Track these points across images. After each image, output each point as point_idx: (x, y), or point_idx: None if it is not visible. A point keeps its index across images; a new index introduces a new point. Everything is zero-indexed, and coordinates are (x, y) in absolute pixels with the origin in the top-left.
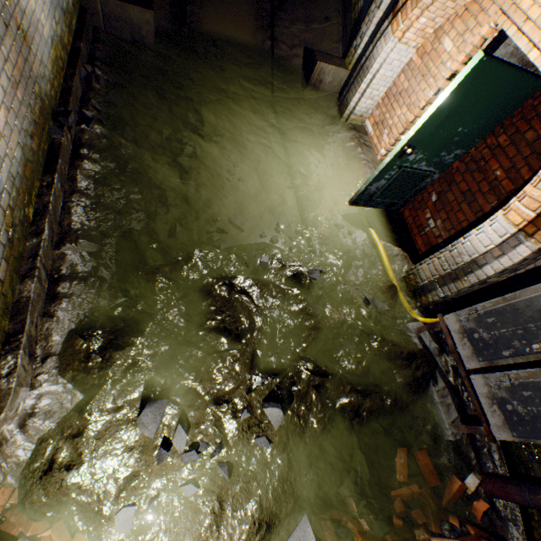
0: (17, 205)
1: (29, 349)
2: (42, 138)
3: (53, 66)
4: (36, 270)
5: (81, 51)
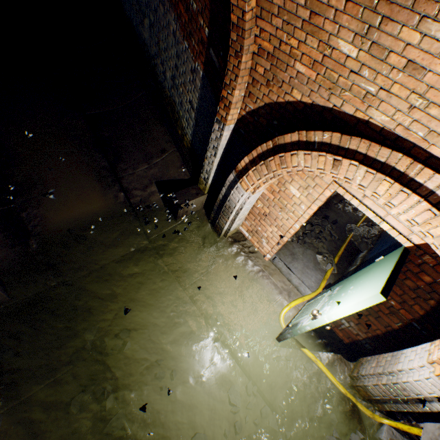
0: None
1: None
2: None
3: None
4: None
5: None
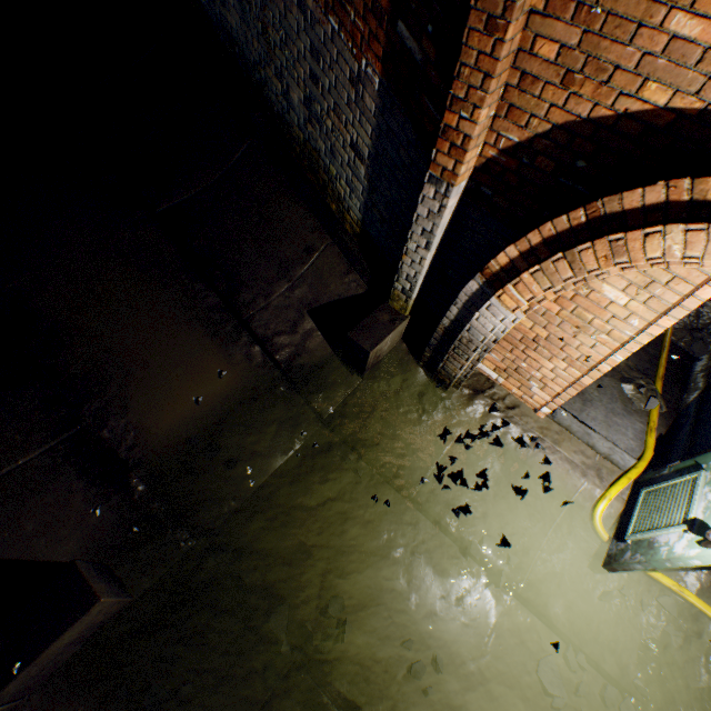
0: None
1: None
2: None
3: None
4: None
5: None
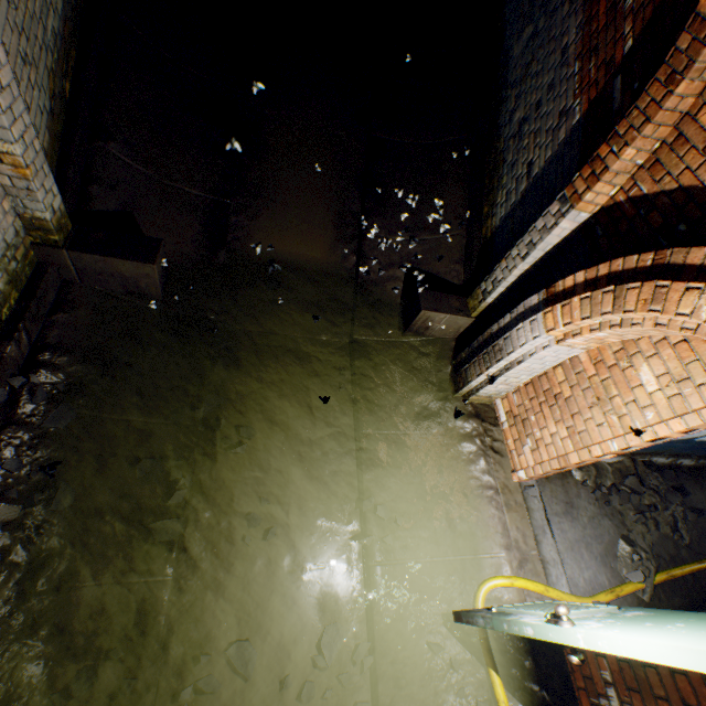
0: None
1: None
2: None
3: None
4: None
5: (3, 361)
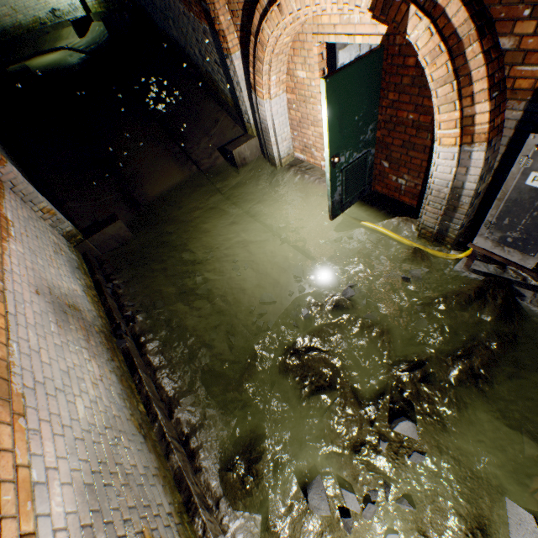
0: (134, 410)
1: (203, 505)
2: (117, 354)
3: (94, 305)
4: (171, 444)
5: (100, 280)
